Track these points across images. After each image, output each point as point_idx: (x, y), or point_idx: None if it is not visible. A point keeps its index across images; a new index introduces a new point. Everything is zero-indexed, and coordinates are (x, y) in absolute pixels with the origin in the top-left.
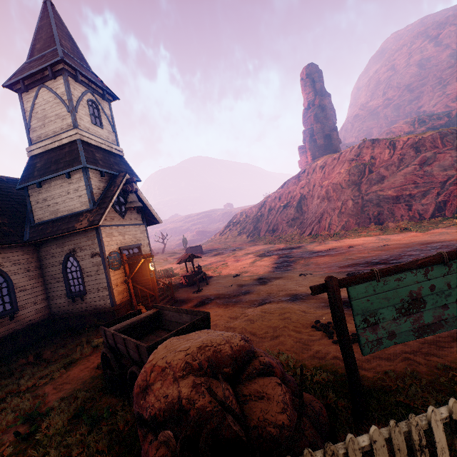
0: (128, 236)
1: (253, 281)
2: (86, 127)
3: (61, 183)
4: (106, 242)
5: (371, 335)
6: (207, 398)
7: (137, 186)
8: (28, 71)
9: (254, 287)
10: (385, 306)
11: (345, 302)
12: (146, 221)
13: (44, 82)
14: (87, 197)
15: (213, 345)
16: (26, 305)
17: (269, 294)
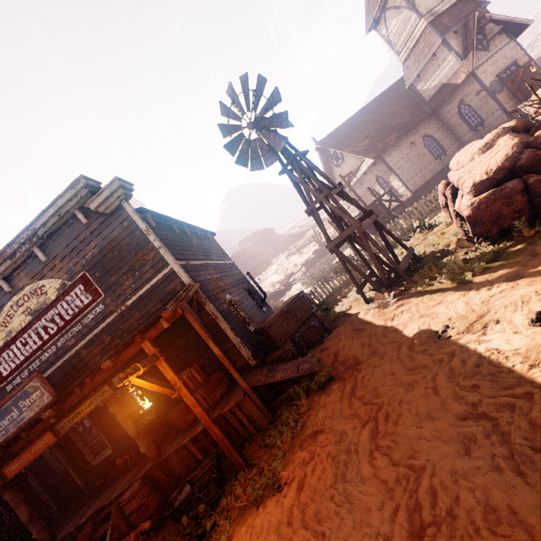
0: (499, 63)
1: None
2: (425, 9)
3: (431, 64)
4: (482, 79)
5: None
6: None
7: (487, 11)
8: (373, 10)
9: None
10: None
11: None
12: (513, 35)
13: (385, 7)
14: (453, 59)
15: None
16: (448, 148)
17: None
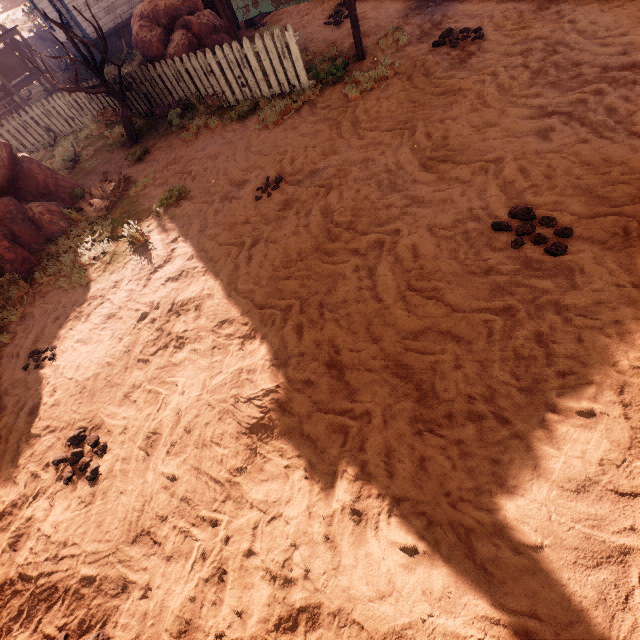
0: None
1: None
2: None
3: None
4: None
5: (240, 2)
6: (145, 35)
7: None
8: None
9: None
10: None
11: None
12: None
13: None
14: None
15: (156, 2)
16: None
17: None
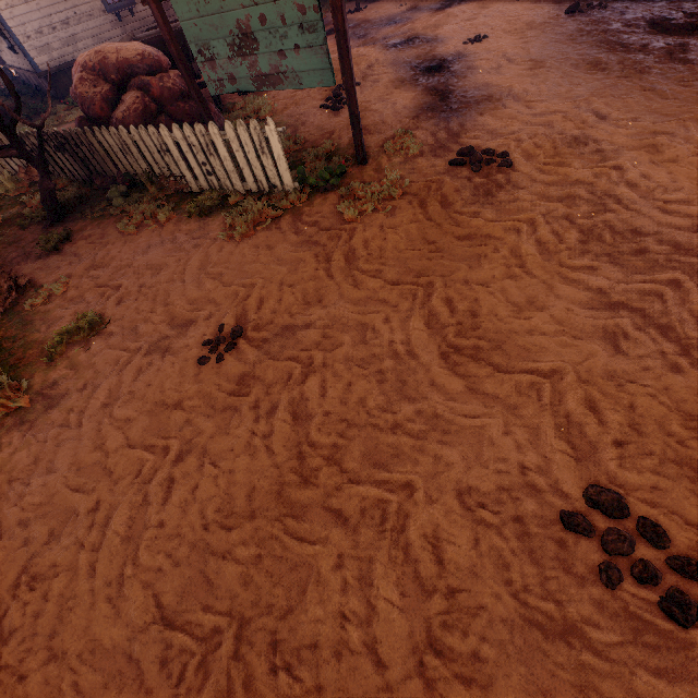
0: None
1: (439, 2)
2: None
3: None
4: None
5: (212, 73)
6: (86, 90)
7: None
8: None
9: (419, 15)
10: (216, 38)
11: (437, 62)
12: None
13: None
14: None
15: (105, 53)
16: None
17: (406, 32)
